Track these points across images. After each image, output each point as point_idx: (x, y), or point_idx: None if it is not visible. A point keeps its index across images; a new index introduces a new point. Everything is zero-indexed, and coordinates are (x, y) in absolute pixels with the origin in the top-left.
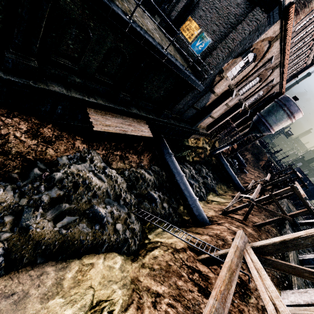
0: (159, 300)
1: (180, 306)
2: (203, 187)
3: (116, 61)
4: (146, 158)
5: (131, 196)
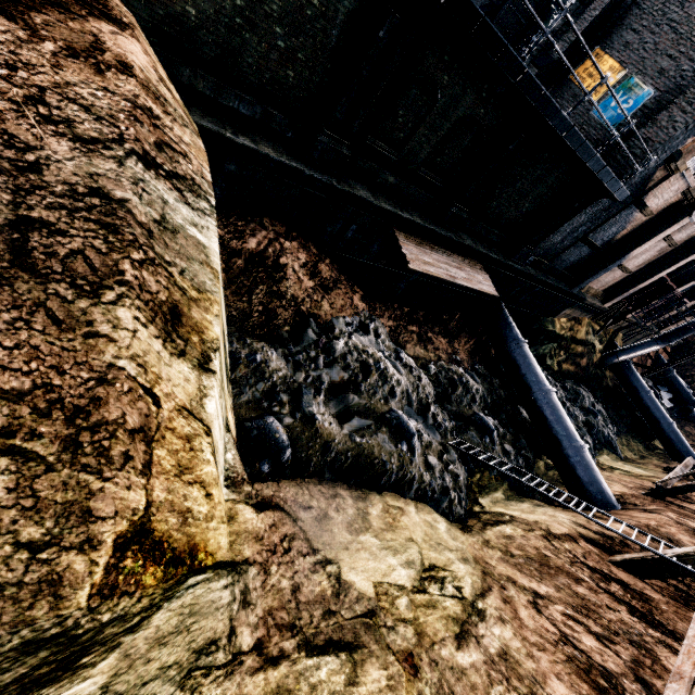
0: (543, 603)
1: (595, 625)
2: (588, 433)
3: (460, 143)
4: (464, 348)
5: (443, 413)
